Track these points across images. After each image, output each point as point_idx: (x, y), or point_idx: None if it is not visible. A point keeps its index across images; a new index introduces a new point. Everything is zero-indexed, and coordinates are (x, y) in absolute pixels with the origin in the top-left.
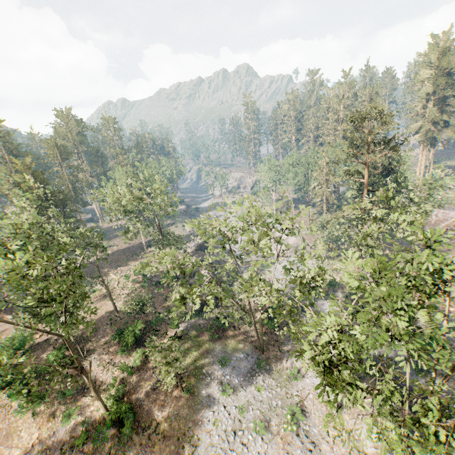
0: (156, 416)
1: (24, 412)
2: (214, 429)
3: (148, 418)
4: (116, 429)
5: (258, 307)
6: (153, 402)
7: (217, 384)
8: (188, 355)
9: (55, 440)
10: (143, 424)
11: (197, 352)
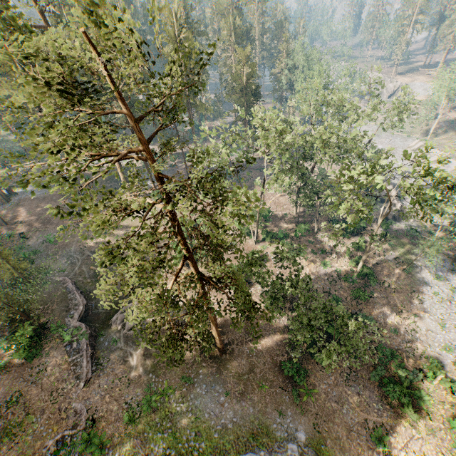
0: (386, 279)
1: (293, 256)
2: (433, 296)
3: (381, 279)
4: (359, 279)
5: (434, 227)
6: (381, 271)
7: (427, 272)
8: (397, 249)
9: (321, 275)
10: (378, 281)
11: (404, 249)
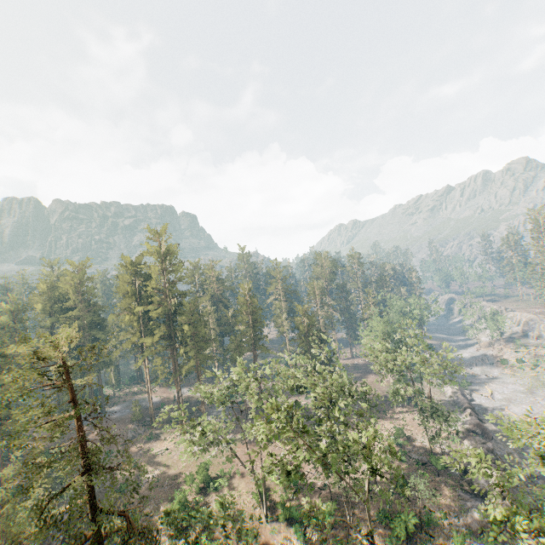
0: None
1: None
2: None
3: None
4: None
5: None
6: None
7: None
8: None
9: None
10: None
11: None
